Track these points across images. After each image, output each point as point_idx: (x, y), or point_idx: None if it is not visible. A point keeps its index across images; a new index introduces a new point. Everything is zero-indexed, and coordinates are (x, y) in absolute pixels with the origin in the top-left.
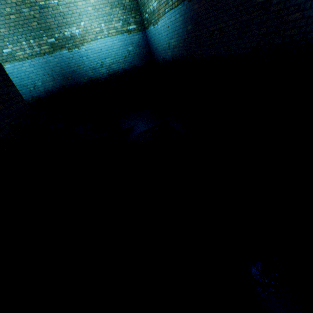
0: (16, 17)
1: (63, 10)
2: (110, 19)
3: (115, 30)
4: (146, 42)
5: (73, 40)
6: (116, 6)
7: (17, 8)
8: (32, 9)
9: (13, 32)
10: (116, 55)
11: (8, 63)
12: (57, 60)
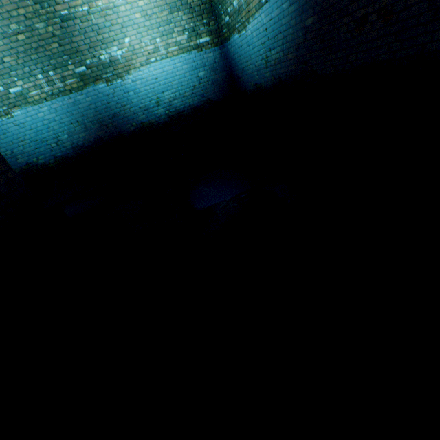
0: (27, 37)
1: (97, 21)
2: (170, 30)
3: (177, 46)
4: (226, 62)
5: (113, 67)
6: (178, 9)
7: (27, 23)
8: (49, 23)
9: (24, 61)
10: (180, 85)
11: (17, 109)
12: (90, 100)
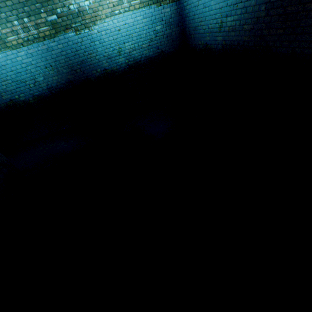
0: None
1: None
2: None
3: None
4: (180, 17)
5: (81, 16)
6: None
7: None
8: None
9: None
10: (139, 37)
11: None
12: (61, 47)
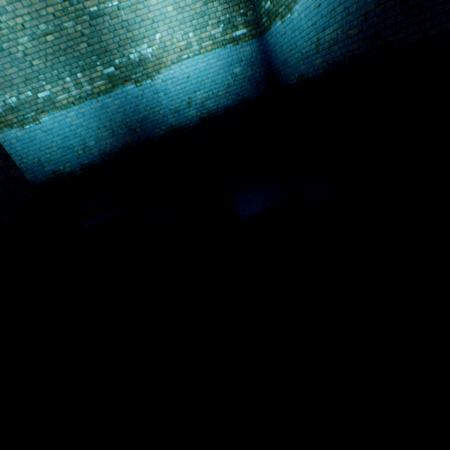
0: (56, 38)
1: (127, 17)
2: (203, 23)
3: (211, 40)
4: (264, 55)
5: (142, 66)
6: None
7: (56, 23)
8: (78, 21)
9: (52, 63)
10: (213, 83)
11: (45, 115)
12: (118, 103)
